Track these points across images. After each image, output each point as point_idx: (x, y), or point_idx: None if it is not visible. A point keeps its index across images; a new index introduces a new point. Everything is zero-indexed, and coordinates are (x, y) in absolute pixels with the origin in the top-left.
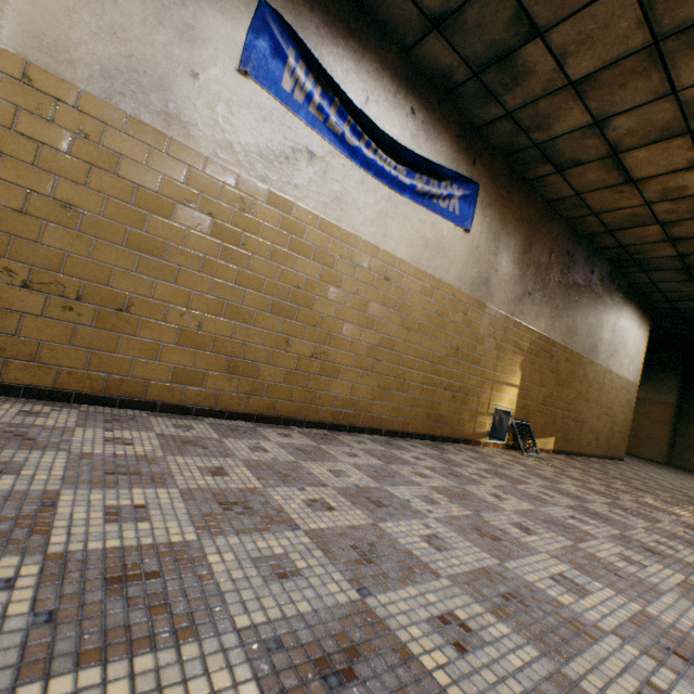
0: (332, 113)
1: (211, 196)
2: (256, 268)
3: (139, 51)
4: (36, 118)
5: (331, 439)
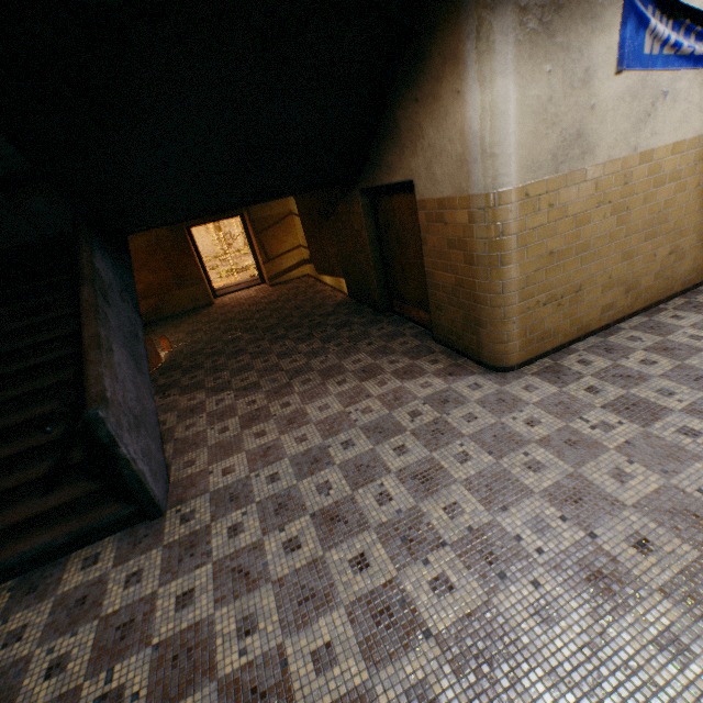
0: (679, 37)
1: (608, 189)
2: (634, 218)
3: (564, 123)
4: (532, 215)
5: (700, 306)
